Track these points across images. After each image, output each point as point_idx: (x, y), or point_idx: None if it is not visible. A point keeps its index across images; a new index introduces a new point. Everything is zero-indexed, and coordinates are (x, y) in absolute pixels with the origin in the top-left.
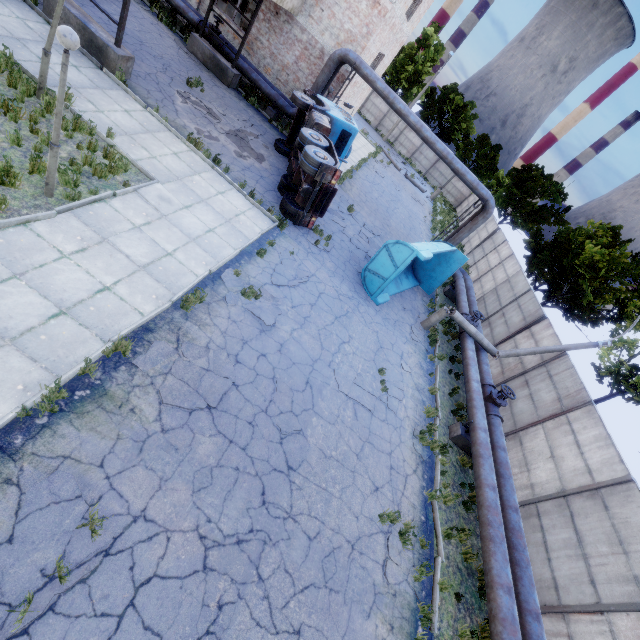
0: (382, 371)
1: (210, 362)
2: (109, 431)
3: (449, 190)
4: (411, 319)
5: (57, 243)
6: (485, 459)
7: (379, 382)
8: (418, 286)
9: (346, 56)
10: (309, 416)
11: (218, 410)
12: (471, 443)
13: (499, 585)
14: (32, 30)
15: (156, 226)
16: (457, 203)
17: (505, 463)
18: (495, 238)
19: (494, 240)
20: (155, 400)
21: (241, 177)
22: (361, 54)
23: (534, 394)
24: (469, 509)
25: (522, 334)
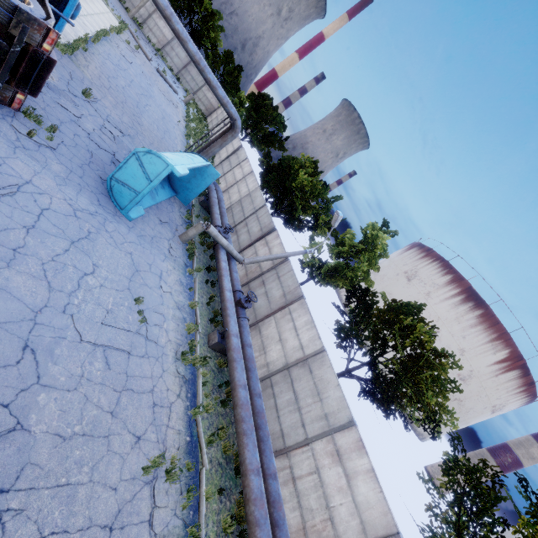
0: (139, 300)
1: None
2: None
3: (201, 98)
4: (169, 233)
5: None
6: (238, 362)
7: (136, 313)
8: (175, 196)
9: None
10: (32, 396)
11: None
12: (227, 349)
13: (251, 471)
14: None
15: None
16: (208, 113)
17: (252, 358)
18: (239, 154)
19: (239, 156)
20: None
21: None
22: None
23: (268, 292)
24: (226, 405)
25: (260, 242)
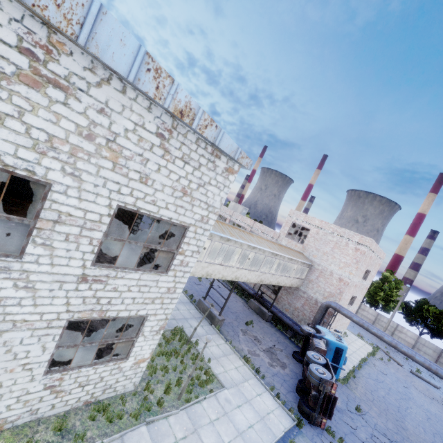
0: None
1: None
2: None
3: None
4: None
5: (175, 431)
6: None
7: None
8: None
9: (329, 305)
10: None
11: None
12: None
13: None
14: (191, 313)
15: (221, 421)
16: None
17: None
18: None
19: None
20: None
21: (271, 381)
22: (339, 301)
23: None
24: None
25: None
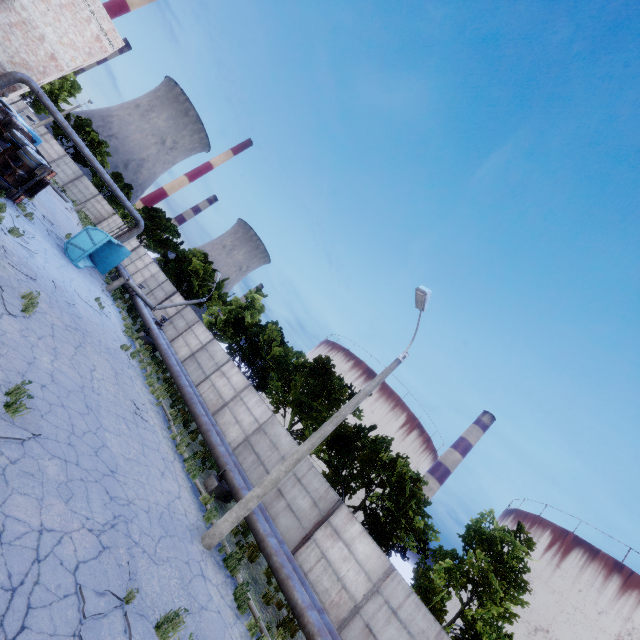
0: (98, 299)
1: (19, 261)
2: (3, 271)
3: (89, 208)
4: (99, 284)
5: None
6: (160, 338)
7: (98, 304)
8: (95, 268)
9: (29, 82)
10: (75, 303)
11: (37, 283)
12: (152, 336)
13: (174, 365)
14: None
15: None
16: (97, 221)
17: (168, 343)
18: (139, 251)
19: (138, 252)
20: (10, 267)
21: None
22: (36, 82)
23: (176, 325)
24: (155, 361)
25: (166, 302)
